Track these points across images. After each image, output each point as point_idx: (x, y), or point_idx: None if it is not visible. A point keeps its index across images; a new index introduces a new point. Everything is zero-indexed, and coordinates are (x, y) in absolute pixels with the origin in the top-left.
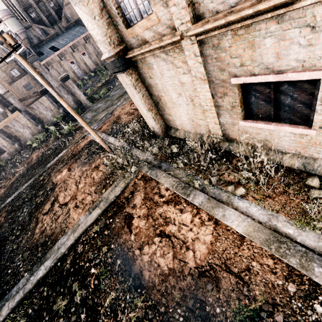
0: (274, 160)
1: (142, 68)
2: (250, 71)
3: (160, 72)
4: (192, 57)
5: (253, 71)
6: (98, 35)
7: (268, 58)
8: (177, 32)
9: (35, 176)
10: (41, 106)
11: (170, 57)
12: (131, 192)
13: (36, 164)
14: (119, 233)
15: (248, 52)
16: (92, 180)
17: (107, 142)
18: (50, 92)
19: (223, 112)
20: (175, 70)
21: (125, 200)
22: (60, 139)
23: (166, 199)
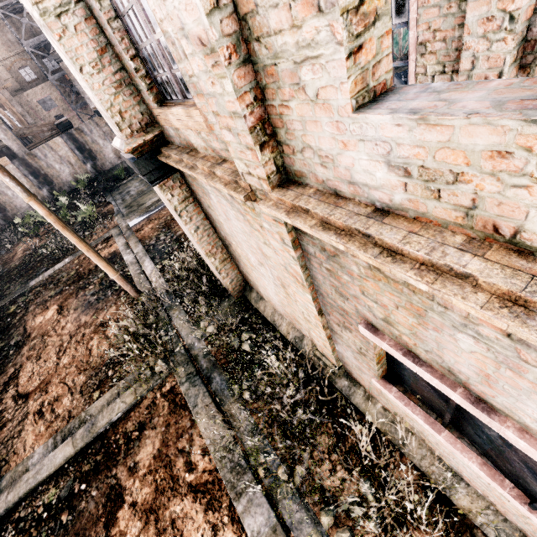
0: (434, 476)
1: (193, 184)
2: (406, 343)
3: (224, 212)
4: (278, 239)
5: (414, 349)
6: (97, 103)
7: (459, 363)
8: (241, 182)
9: (4, 300)
10: (51, 154)
11: (238, 203)
12: (139, 425)
13: (17, 270)
14: (86, 535)
15: (407, 317)
16: (87, 357)
17: (140, 269)
18: (71, 130)
19: (341, 342)
20: (250, 228)
21: (122, 443)
22: (71, 227)
23: (196, 482)
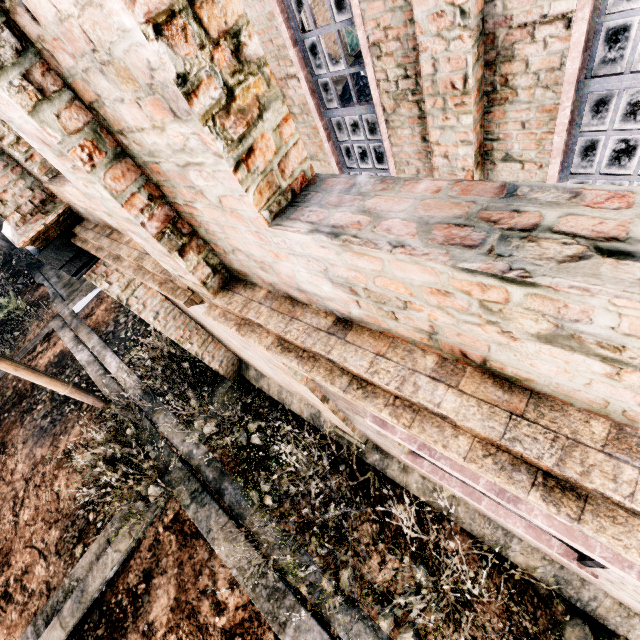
0: (487, 538)
1: None
2: None
3: None
4: None
5: None
6: None
7: None
8: (177, 282)
9: None
10: None
11: None
12: (144, 575)
13: None
14: None
15: None
16: (55, 504)
17: (102, 368)
18: None
19: (358, 423)
20: None
21: (127, 603)
22: None
23: (230, 625)
